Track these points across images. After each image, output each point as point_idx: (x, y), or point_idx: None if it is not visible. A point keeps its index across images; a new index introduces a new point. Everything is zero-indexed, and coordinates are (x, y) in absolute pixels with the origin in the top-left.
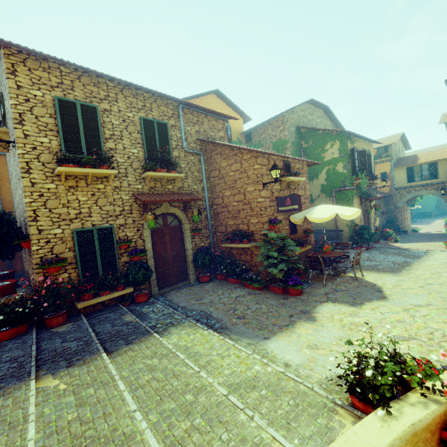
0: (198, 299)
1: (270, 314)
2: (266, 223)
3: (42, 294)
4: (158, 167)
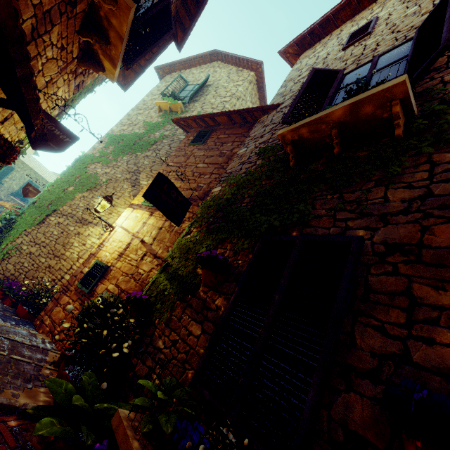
0: None
1: None
2: None
3: None
4: (19, 197)
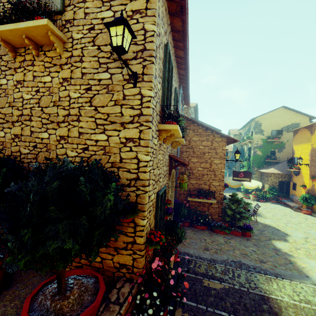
0: (205, 249)
1: (268, 255)
2: (223, 186)
3: (187, 286)
4: None
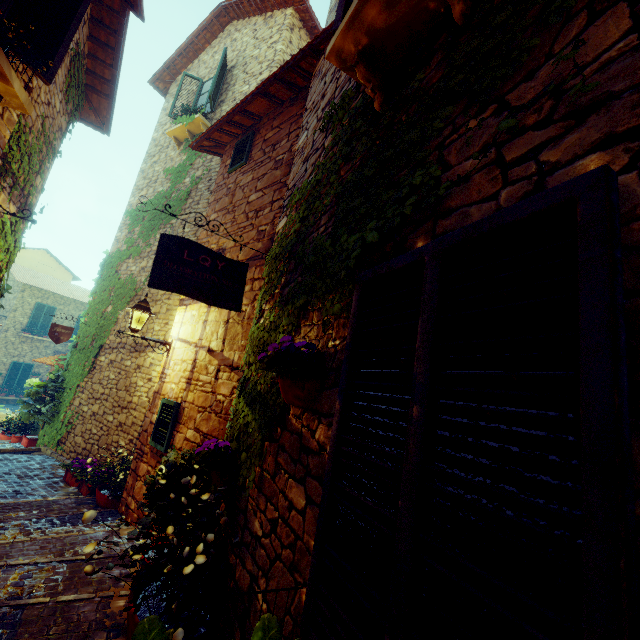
0: None
1: None
2: None
3: None
4: None
